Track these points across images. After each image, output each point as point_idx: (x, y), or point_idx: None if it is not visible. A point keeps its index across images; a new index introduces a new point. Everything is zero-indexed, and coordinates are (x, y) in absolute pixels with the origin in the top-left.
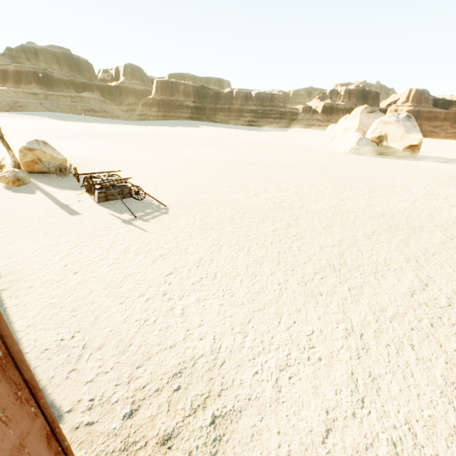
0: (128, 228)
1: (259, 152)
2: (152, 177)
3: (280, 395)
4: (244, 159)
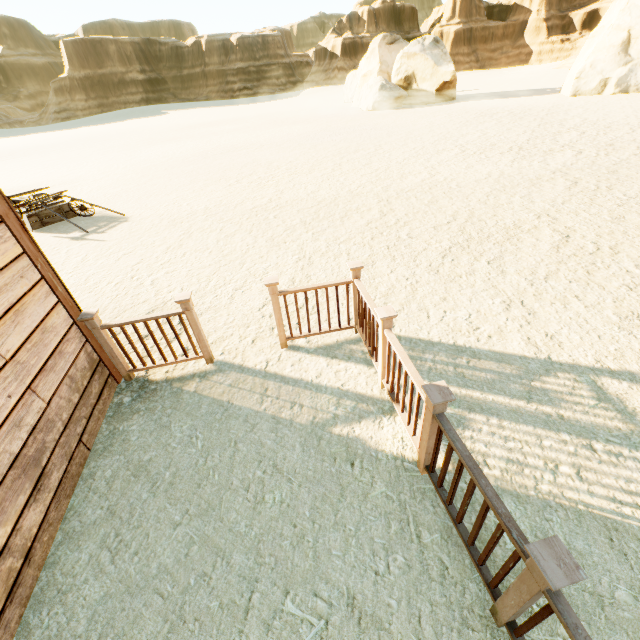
0: (81, 243)
1: (252, 131)
2: (100, 191)
3: (233, 301)
4: (229, 145)
